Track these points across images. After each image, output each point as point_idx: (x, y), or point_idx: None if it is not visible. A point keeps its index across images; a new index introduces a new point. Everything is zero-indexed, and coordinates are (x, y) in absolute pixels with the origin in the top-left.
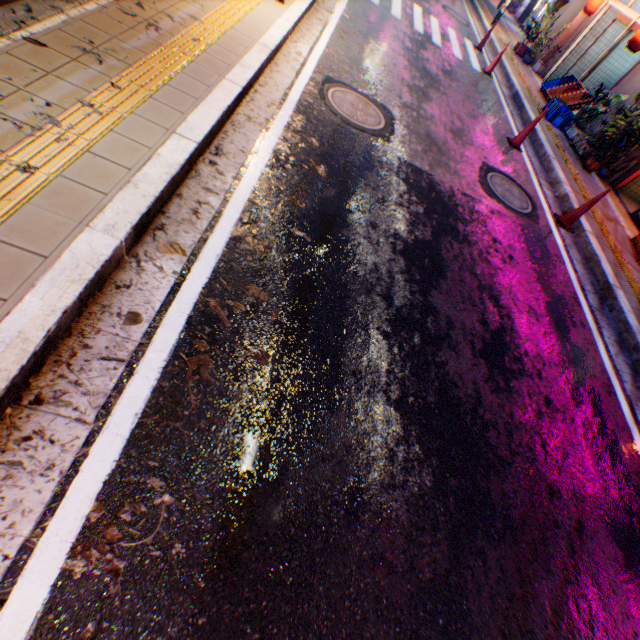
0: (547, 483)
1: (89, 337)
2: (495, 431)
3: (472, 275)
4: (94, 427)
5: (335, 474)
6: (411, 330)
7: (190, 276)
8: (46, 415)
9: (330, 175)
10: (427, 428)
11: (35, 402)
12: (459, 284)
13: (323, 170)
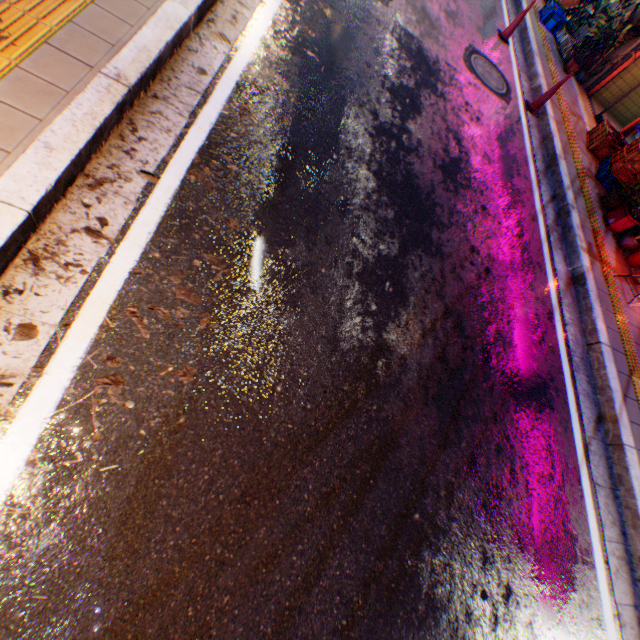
0: (471, 246)
1: (177, 74)
2: (441, 210)
3: (443, 121)
4: (189, 122)
5: (332, 193)
6: (390, 139)
7: (235, 60)
8: (162, 106)
9: (335, 20)
10: (394, 193)
11: (154, 98)
12: (431, 124)
13: (330, 15)
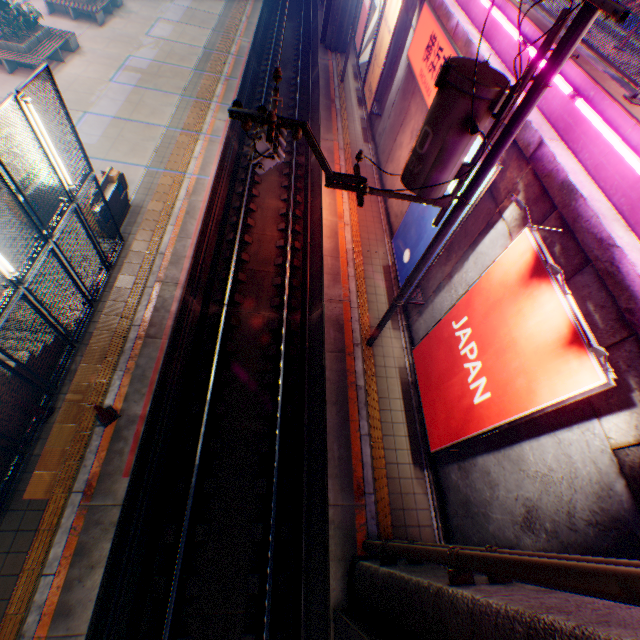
0: None
1: None
2: None
3: None
4: None
5: None
6: None
7: None
8: None
9: None
10: None
11: None
12: None
13: None
